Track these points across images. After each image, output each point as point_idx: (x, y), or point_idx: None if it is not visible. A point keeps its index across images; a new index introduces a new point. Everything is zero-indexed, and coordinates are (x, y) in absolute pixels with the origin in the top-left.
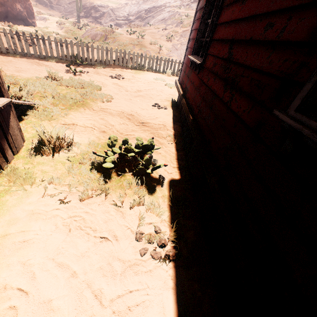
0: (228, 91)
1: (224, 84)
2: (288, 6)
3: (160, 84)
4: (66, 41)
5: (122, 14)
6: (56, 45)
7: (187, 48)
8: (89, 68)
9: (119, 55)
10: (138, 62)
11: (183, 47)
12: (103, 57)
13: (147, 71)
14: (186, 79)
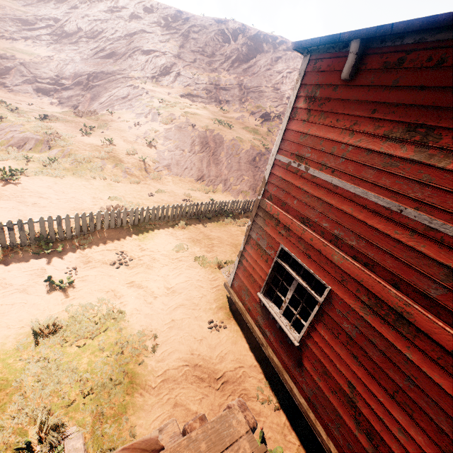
0: (363, 435)
1: (353, 419)
2: (419, 444)
3: (187, 261)
4: (21, 222)
5: (46, 74)
6: (0, 231)
7: (241, 262)
8: (69, 251)
9: (111, 217)
10: (125, 198)
11: (173, 155)
12: (85, 225)
13: (154, 227)
14: (258, 314)
